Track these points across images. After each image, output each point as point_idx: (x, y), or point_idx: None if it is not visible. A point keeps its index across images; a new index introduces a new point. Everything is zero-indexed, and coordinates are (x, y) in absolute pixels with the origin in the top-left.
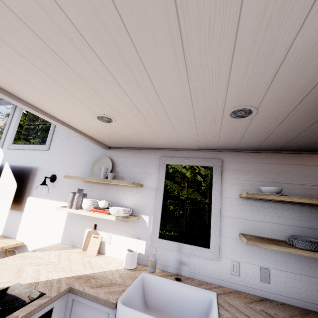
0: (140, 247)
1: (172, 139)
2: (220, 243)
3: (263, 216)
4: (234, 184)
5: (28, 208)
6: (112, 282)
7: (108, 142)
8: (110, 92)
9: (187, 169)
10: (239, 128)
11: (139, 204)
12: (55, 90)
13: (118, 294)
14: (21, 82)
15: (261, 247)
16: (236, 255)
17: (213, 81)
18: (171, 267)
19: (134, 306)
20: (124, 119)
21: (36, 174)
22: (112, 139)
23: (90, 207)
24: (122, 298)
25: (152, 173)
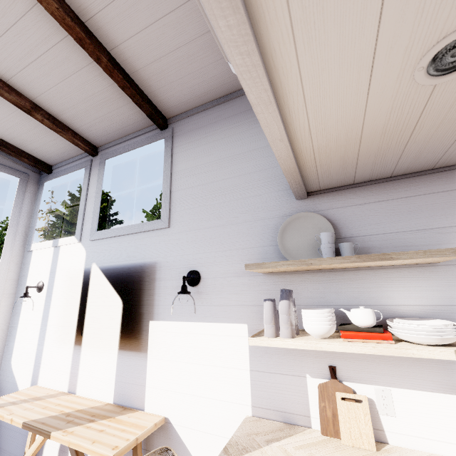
0: None
1: None
2: None
3: None
4: None
5: (154, 344)
6: None
7: (320, 178)
8: None
9: None
10: None
11: (447, 306)
12: None
13: None
14: None
15: None
16: None
17: None
18: None
19: None
20: None
21: (155, 276)
22: (347, 163)
23: (330, 330)
24: None
25: (454, 226)
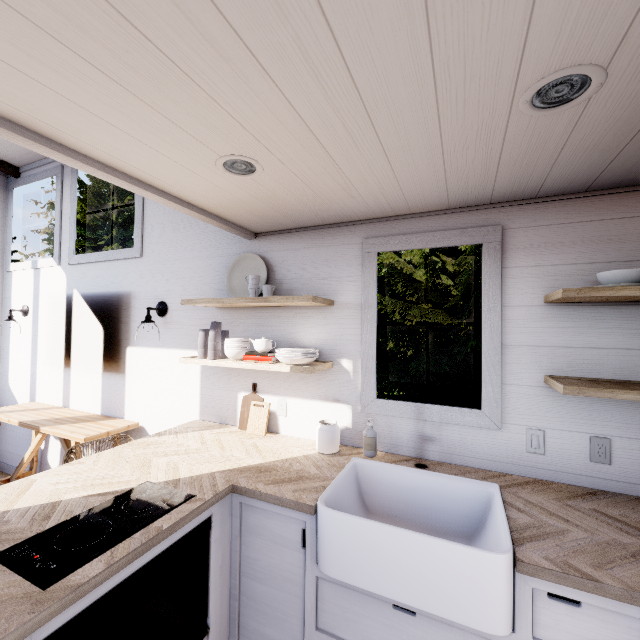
0: (343, 416)
1: (387, 193)
2: (502, 397)
3: (600, 338)
4: (533, 277)
5: (131, 367)
6: (302, 475)
7: (251, 224)
8: (243, 94)
9: (415, 266)
10: (549, 138)
11: (331, 340)
12: (129, 111)
13: (316, 493)
14: (59, 106)
15: (597, 396)
16: (537, 417)
17: (494, 4)
18: (405, 447)
19: (346, 510)
20: (281, 161)
21: (131, 305)
22: (259, 215)
23: (239, 354)
24: (325, 498)
25: (349, 276)
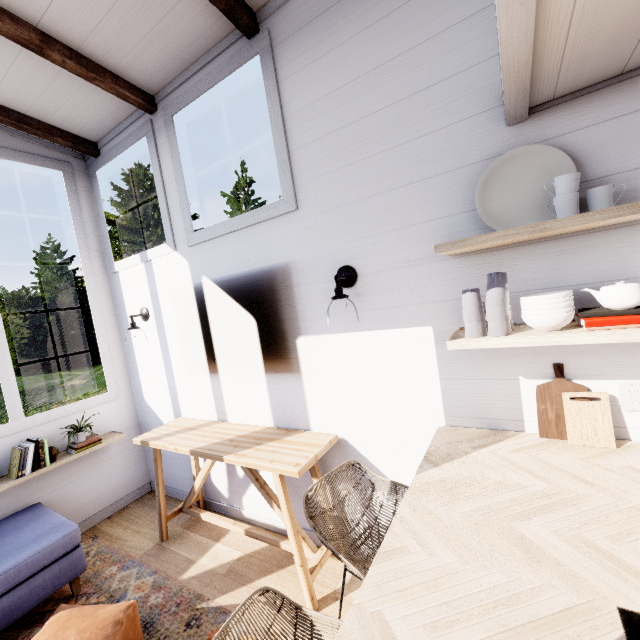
0: None
1: None
2: None
3: None
4: None
5: (309, 363)
6: None
7: (562, 74)
8: None
9: None
10: None
11: None
12: None
13: None
14: None
15: None
16: None
17: None
18: None
19: None
20: None
21: (292, 281)
22: (628, 29)
23: (567, 319)
24: None
25: None
